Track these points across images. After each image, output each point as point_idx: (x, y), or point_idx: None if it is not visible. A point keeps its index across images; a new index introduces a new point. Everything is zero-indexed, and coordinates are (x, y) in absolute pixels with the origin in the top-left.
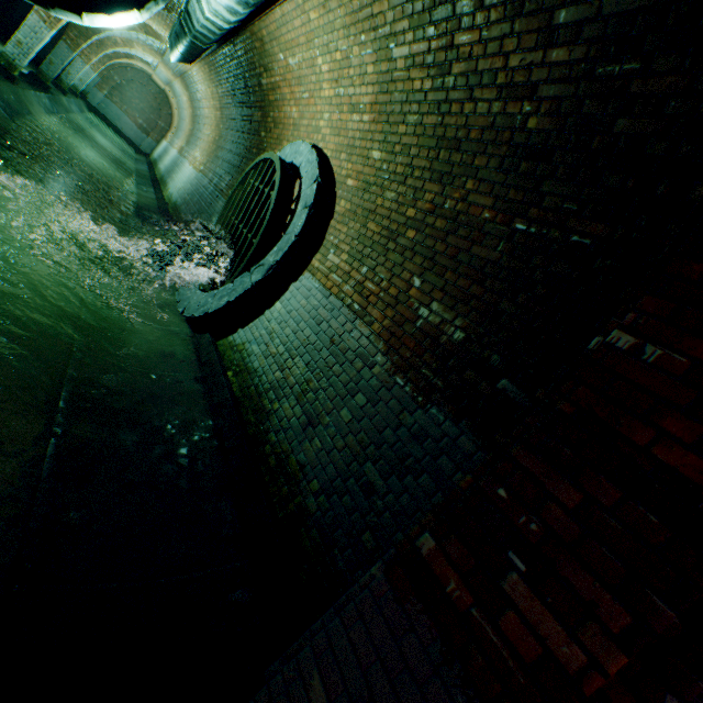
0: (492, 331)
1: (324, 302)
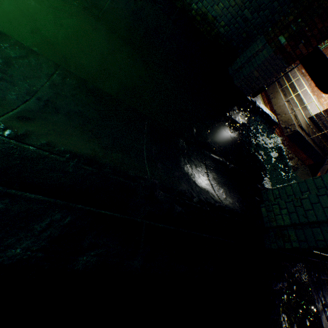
0: None
1: None
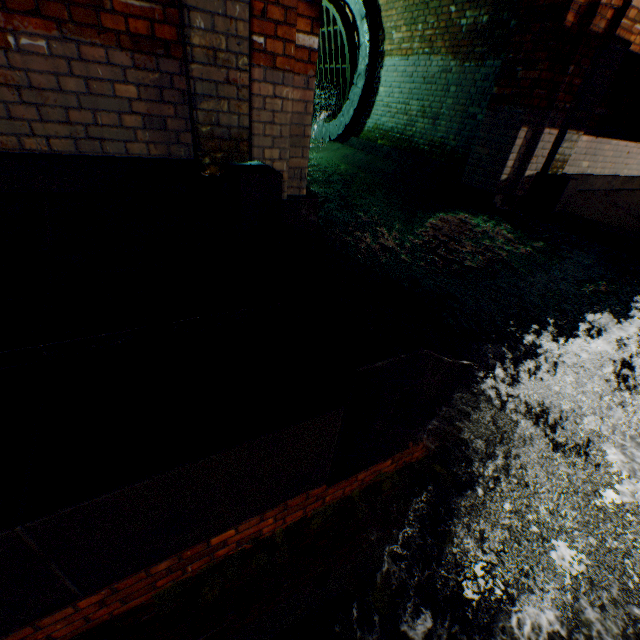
0: (499, 3)
1: (407, 65)
